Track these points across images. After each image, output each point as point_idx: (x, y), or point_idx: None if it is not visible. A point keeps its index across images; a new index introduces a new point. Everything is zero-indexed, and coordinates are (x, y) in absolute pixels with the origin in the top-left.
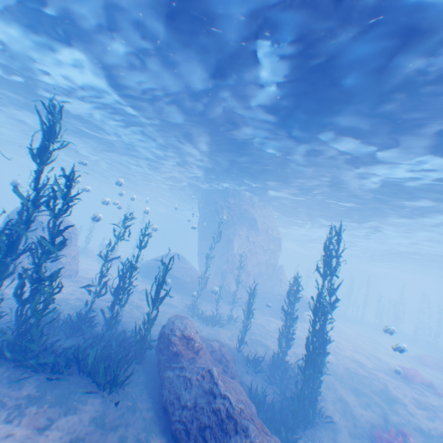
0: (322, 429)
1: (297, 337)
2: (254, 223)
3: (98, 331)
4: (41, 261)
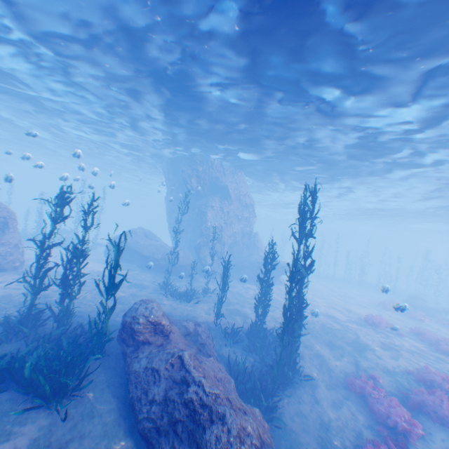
0: (302, 387)
1: (275, 301)
2: (226, 192)
3: (49, 329)
4: None
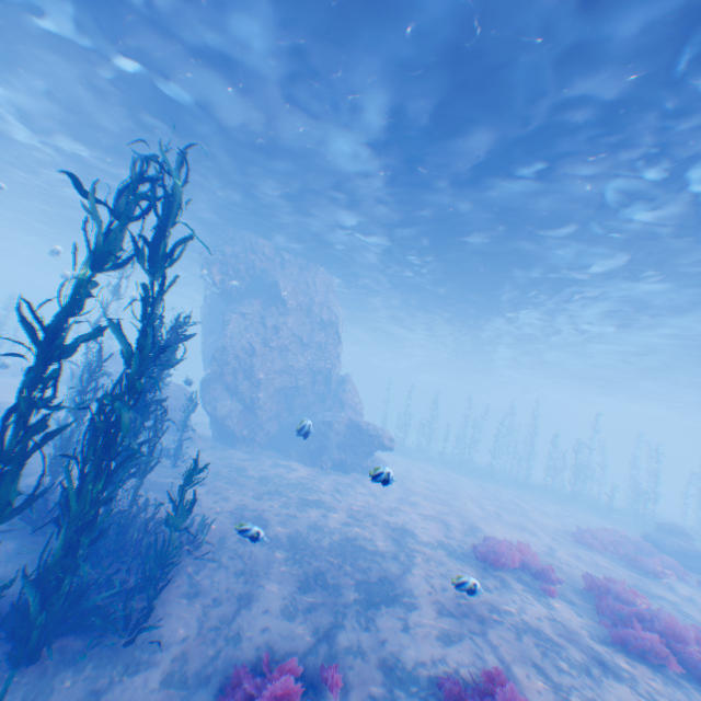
0: (94, 667)
1: (304, 489)
2: (277, 293)
3: None
4: None
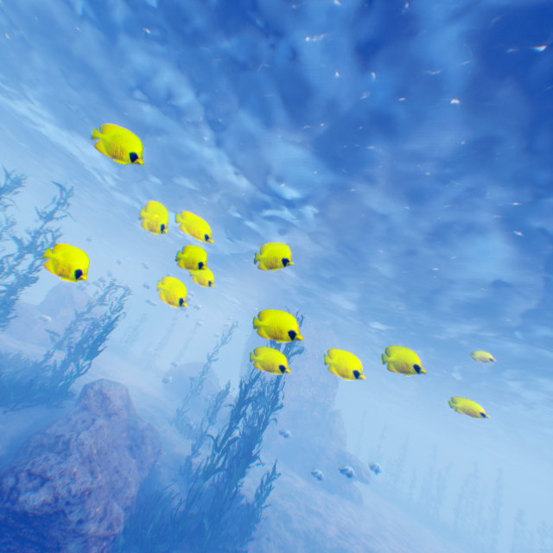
0: None
1: (306, 498)
2: (300, 343)
3: (46, 384)
4: (11, 289)
